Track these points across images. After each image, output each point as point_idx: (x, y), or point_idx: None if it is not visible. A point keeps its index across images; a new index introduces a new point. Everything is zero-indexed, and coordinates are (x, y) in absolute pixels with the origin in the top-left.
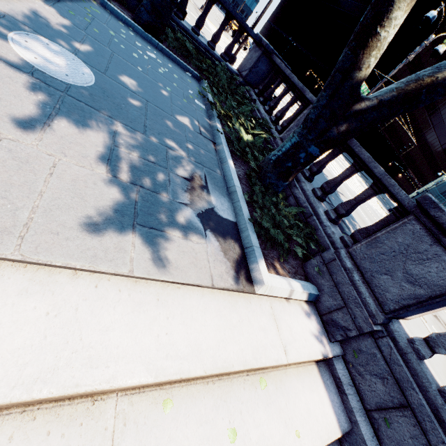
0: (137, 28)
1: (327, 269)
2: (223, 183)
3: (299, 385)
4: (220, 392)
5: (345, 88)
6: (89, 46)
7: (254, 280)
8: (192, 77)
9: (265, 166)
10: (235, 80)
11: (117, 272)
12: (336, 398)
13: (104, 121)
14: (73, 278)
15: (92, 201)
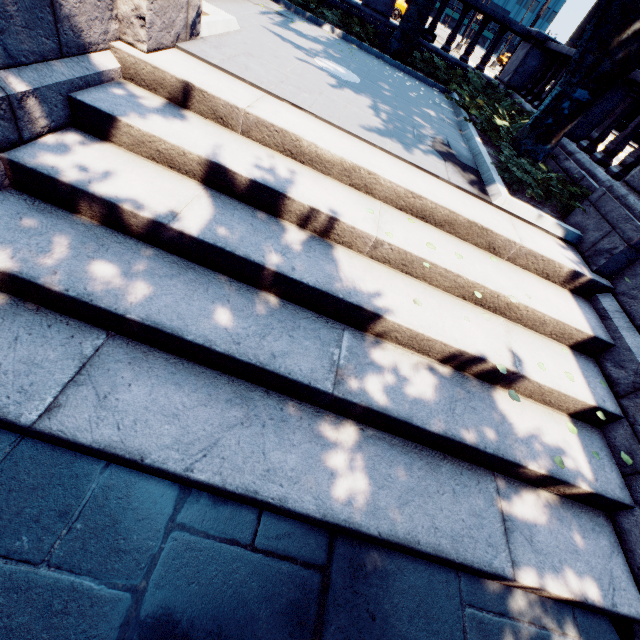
0: (387, 58)
1: (593, 208)
2: (467, 150)
3: (539, 285)
4: (451, 240)
5: (614, 8)
6: (354, 67)
7: (492, 197)
8: (439, 92)
9: (519, 136)
10: (495, 90)
11: (382, 148)
12: (595, 321)
13: (368, 98)
14: (360, 142)
15: (366, 122)
